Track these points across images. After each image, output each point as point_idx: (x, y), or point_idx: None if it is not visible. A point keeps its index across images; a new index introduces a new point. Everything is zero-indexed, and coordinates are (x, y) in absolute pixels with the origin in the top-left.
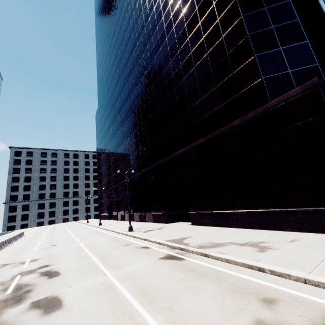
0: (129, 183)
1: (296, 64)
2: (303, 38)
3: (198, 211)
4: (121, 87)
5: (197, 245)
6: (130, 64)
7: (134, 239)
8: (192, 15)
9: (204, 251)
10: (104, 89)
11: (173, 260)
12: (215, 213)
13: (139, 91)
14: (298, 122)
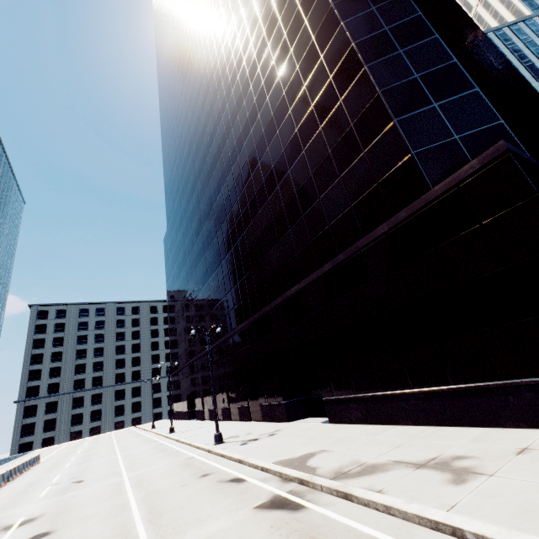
0: (219, 350)
1: (466, 126)
2: (470, 86)
3: (337, 395)
4: (198, 194)
5: (331, 471)
6: (210, 159)
7: (222, 461)
8: (292, 77)
9: (343, 485)
10: (175, 201)
11: (282, 512)
12: (367, 396)
13: (226, 197)
14: (487, 218)
